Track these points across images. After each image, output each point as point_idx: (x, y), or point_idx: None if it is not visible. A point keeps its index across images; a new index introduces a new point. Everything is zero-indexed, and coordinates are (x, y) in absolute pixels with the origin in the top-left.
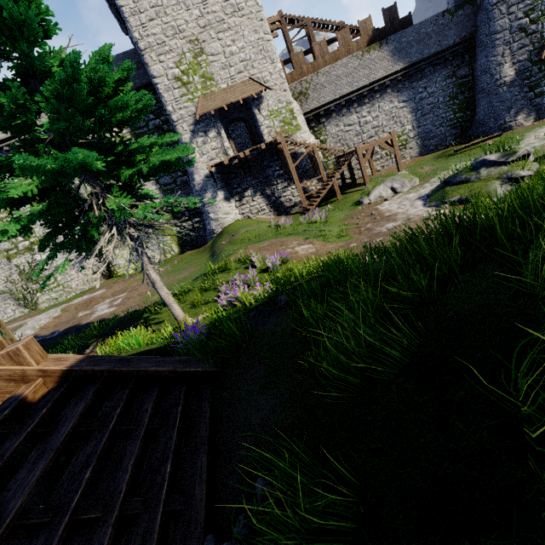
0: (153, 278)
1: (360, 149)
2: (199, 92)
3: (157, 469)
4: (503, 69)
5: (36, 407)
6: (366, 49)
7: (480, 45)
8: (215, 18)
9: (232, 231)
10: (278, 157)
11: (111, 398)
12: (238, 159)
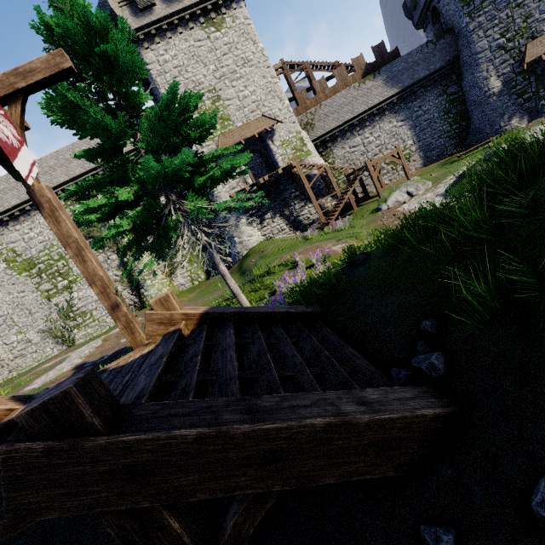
0: (223, 270)
1: (370, 164)
2: (218, 131)
3: (317, 356)
4: (490, 82)
5: (192, 336)
6: (362, 81)
7: (465, 65)
8: (229, 70)
9: (258, 250)
10: (293, 181)
11: (243, 332)
12: (256, 186)
